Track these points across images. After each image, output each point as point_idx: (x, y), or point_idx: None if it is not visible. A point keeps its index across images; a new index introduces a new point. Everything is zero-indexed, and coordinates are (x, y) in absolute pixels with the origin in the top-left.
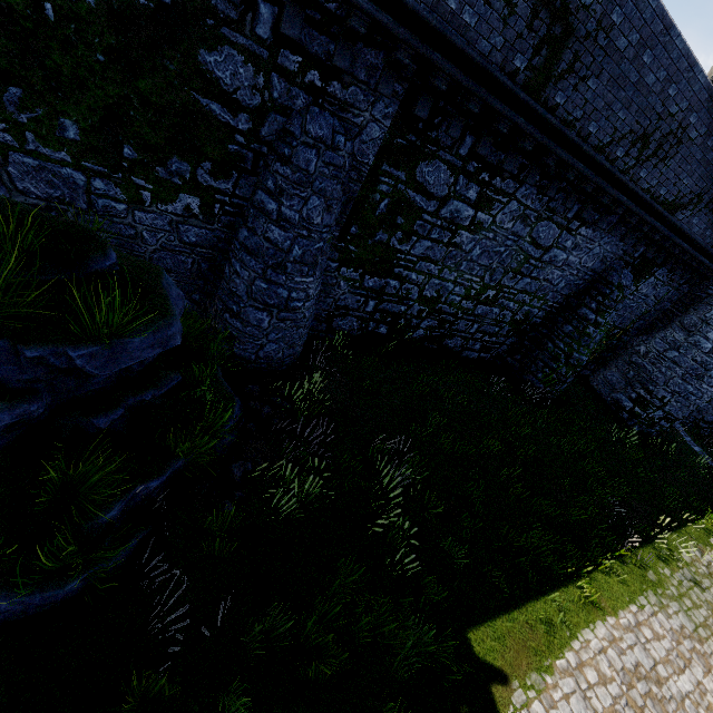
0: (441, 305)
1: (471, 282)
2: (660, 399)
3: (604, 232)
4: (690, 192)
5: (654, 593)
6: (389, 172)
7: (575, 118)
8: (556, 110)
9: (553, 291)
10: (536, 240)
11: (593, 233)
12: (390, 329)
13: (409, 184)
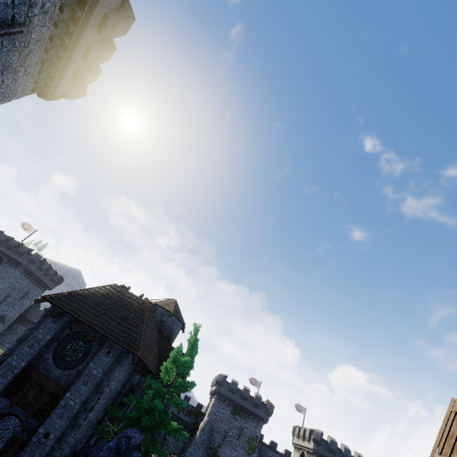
0: None
1: None
2: None
3: None
4: None
5: None
6: None
7: None
8: None
9: None
10: None
11: None
12: None
13: None
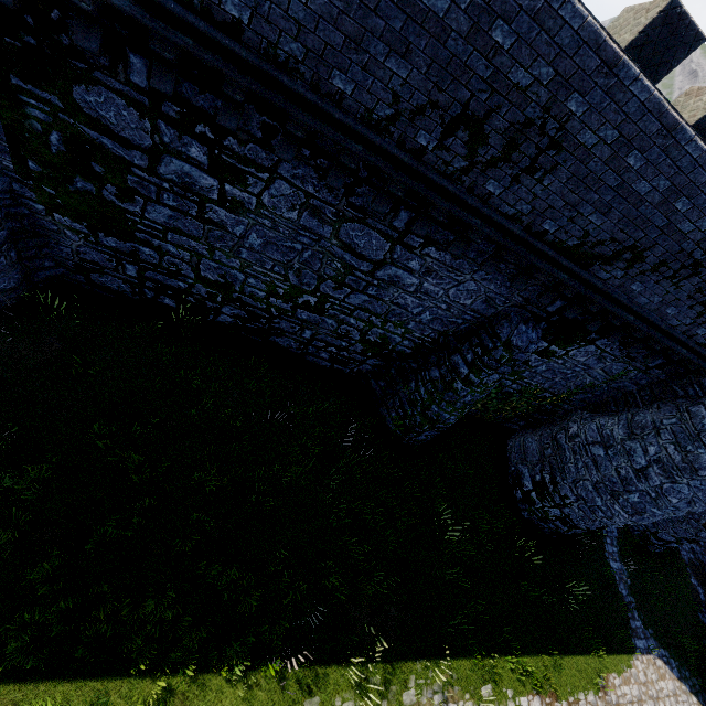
0: (240, 295)
1: (271, 277)
2: (561, 496)
3: (476, 263)
4: (611, 239)
5: None
6: (29, 89)
7: (293, 55)
8: (241, 32)
9: (415, 320)
10: (352, 246)
11: (455, 260)
12: (179, 303)
13: (77, 116)
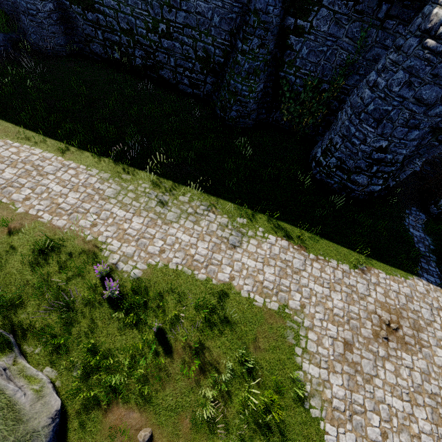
0: (138, 37)
1: (144, 16)
2: (335, 146)
3: None
4: None
5: (111, 176)
6: None
7: None
8: None
9: (213, 26)
10: None
11: None
12: (121, 55)
13: None
